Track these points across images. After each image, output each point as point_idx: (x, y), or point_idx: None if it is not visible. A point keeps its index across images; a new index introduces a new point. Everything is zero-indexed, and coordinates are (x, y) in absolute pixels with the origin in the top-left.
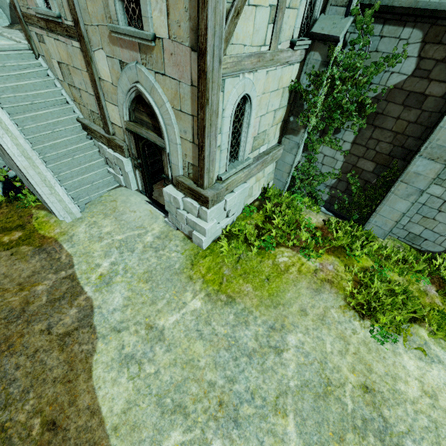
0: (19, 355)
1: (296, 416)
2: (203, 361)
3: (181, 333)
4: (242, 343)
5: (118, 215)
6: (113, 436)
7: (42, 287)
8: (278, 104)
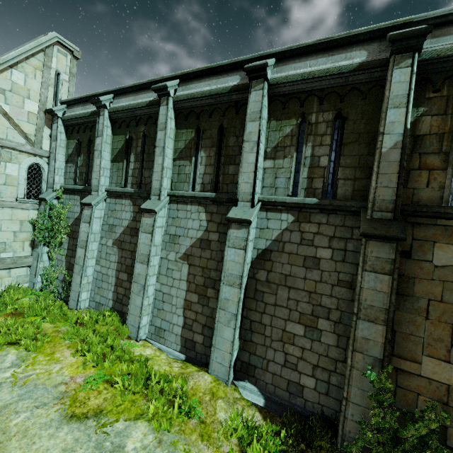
0: None
1: None
2: None
3: None
4: None
5: None
6: None
7: None
8: (18, 228)
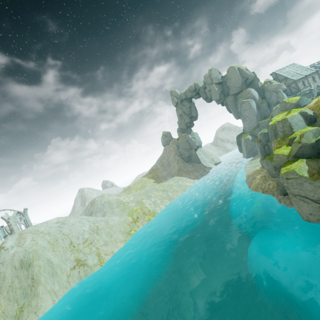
0: None
1: None
2: None
3: None
4: None
5: None
6: None
7: None
8: None
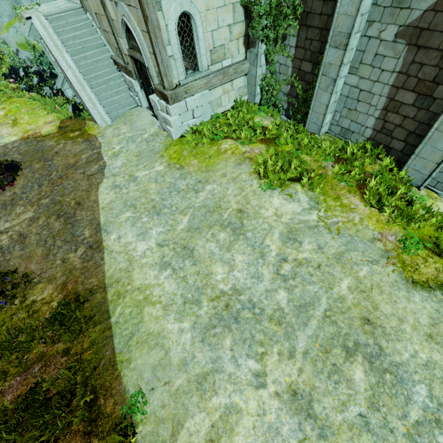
0: (70, 180)
1: (191, 216)
2: (152, 191)
3: (146, 179)
4: (178, 186)
5: (132, 123)
6: (102, 210)
7: (84, 156)
8: (231, 19)
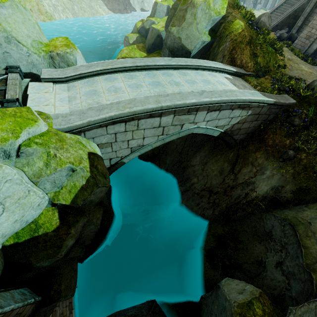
0: None
1: None
2: None
3: None
4: None
5: None
6: None
7: None
8: None
